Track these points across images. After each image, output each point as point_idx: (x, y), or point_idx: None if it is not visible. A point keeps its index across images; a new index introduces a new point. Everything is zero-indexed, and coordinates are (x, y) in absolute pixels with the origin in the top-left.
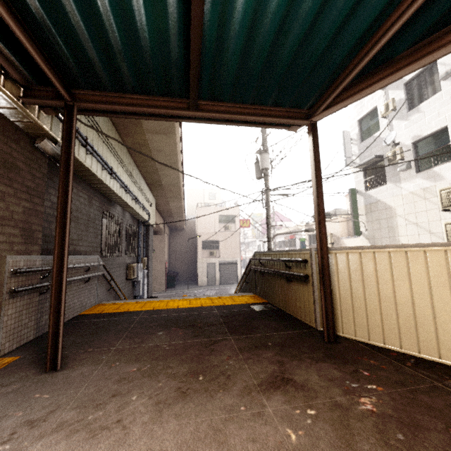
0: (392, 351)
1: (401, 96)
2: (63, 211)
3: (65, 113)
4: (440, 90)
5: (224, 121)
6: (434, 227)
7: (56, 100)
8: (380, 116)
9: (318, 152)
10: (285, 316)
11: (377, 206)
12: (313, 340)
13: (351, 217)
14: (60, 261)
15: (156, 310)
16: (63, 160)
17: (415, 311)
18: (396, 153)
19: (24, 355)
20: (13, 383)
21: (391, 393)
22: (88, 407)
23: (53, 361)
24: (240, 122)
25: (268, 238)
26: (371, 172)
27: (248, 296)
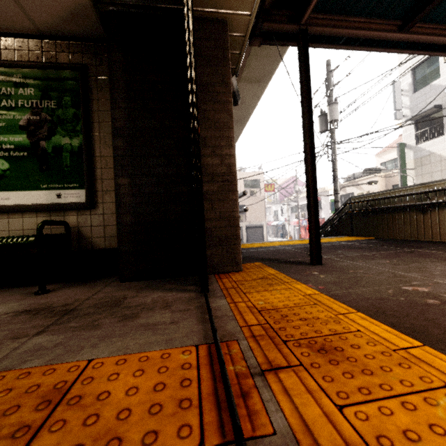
0: None
1: None
2: (308, 132)
3: (299, 37)
4: None
5: (405, 48)
6: None
7: (294, 24)
8: (442, 61)
9: None
10: (425, 242)
11: (430, 159)
12: None
13: (399, 172)
14: (310, 176)
15: (286, 245)
16: (302, 84)
17: None
18: None
19: (259, 262)
20: (307, 269)
21: None
22: (416, 272)
23: (316, 258)
24: (418, 49)
25: (336, 190)
26: (424, 124)
27: (346, 237)
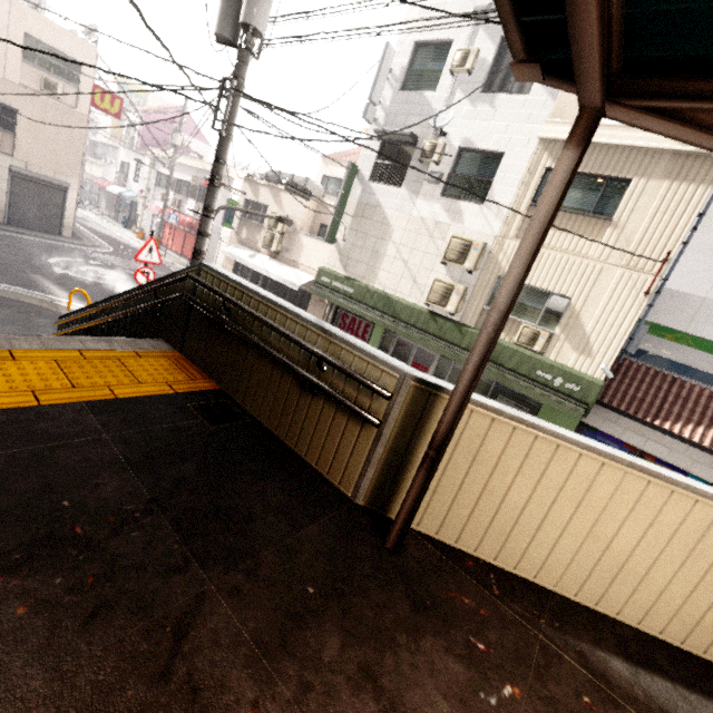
0: (465, 557)
1: (489, 56)
2: None
3: None
4: (527, 92)
5: None
6: (421, 277)
7: None
8: (449, 66)
9: (561, 202)
10: (281, 454)
11: (374, 214)
12: (368, 546)
13: (335, 212)
14: None
15: None
16: None
17: (520, 518)
18: (436, 150)
19: None
20: None
21: (531, 698)
22: None
23: None
24: None
25: (208, 209)
26: (390, 153)
27: (163, 356)
